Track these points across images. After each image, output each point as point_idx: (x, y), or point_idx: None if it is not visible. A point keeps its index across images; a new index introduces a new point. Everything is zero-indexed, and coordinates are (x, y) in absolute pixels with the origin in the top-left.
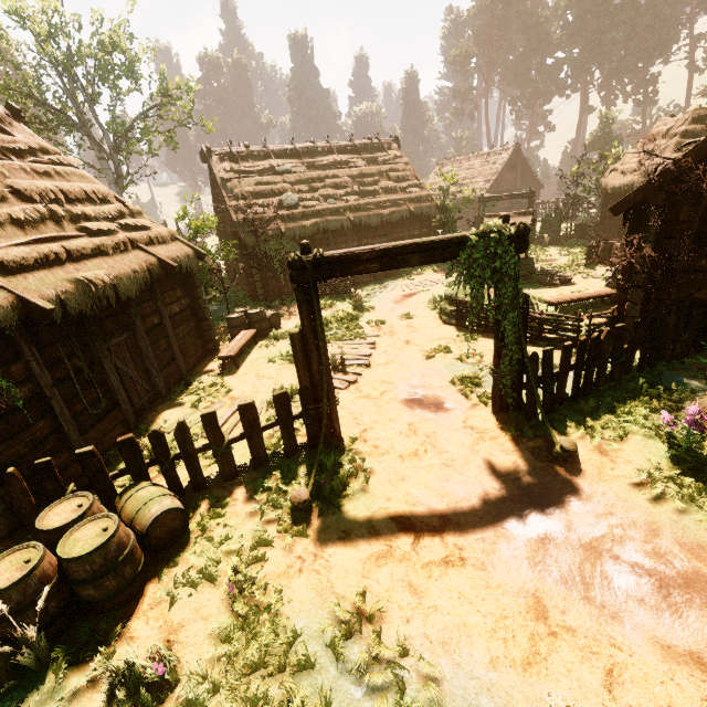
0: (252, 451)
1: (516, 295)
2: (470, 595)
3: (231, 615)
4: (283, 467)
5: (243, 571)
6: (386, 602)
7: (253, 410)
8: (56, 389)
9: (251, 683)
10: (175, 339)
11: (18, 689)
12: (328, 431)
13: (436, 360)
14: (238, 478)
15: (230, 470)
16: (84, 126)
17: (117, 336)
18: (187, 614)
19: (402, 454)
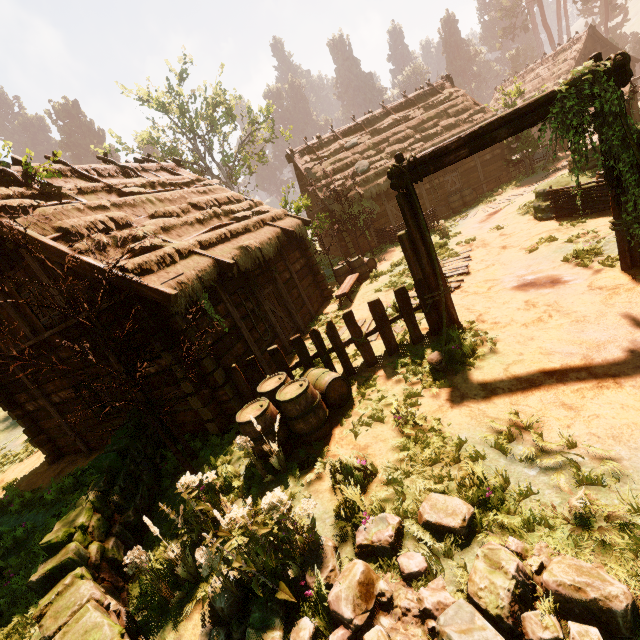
0: (385, 341)
1: (627, 132)
2: (634, 405)
3: (403, 437)
4: (413, 350)
5: (403, 411)
6: (540, 417)
7: (380, 305)
8: (242, 322)
9: (433, 470)
10: (302, 289)
11: (274, 483)
12: (446, 317)
13: (541, 250)
14: (377, 364)
15: (370, 357)
16: (208, 168)
17: (267, 288)
18: (369, 440)
19: (525, 323)
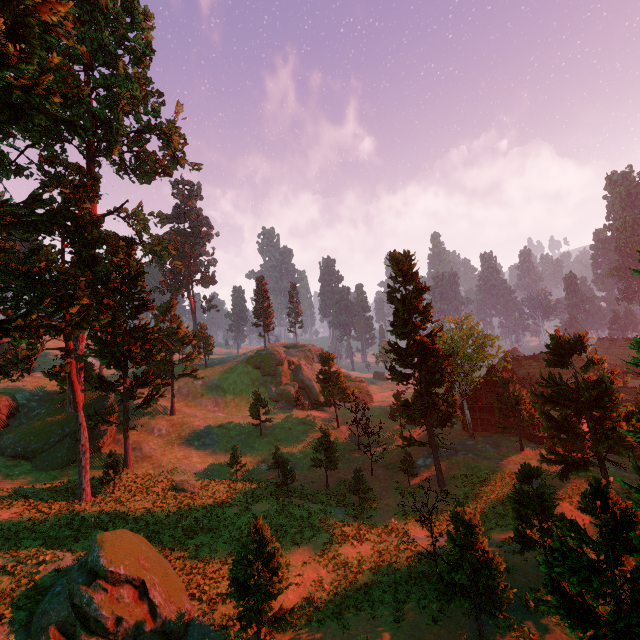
0: None
1: None
2: None
3: None
4: None
5: None
6: None
7: None
8: None
9: None
10: None
11: None
12: None
13: None
14: None
15: None
16: None
17: None
18: None
19: None
